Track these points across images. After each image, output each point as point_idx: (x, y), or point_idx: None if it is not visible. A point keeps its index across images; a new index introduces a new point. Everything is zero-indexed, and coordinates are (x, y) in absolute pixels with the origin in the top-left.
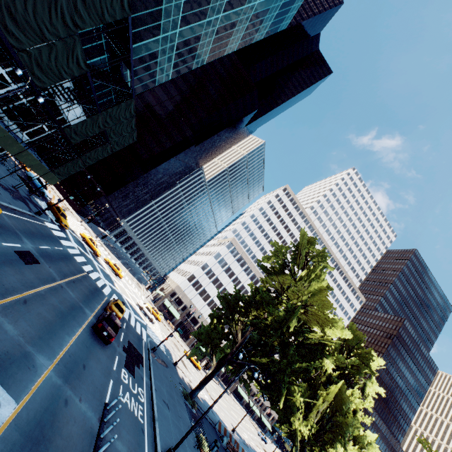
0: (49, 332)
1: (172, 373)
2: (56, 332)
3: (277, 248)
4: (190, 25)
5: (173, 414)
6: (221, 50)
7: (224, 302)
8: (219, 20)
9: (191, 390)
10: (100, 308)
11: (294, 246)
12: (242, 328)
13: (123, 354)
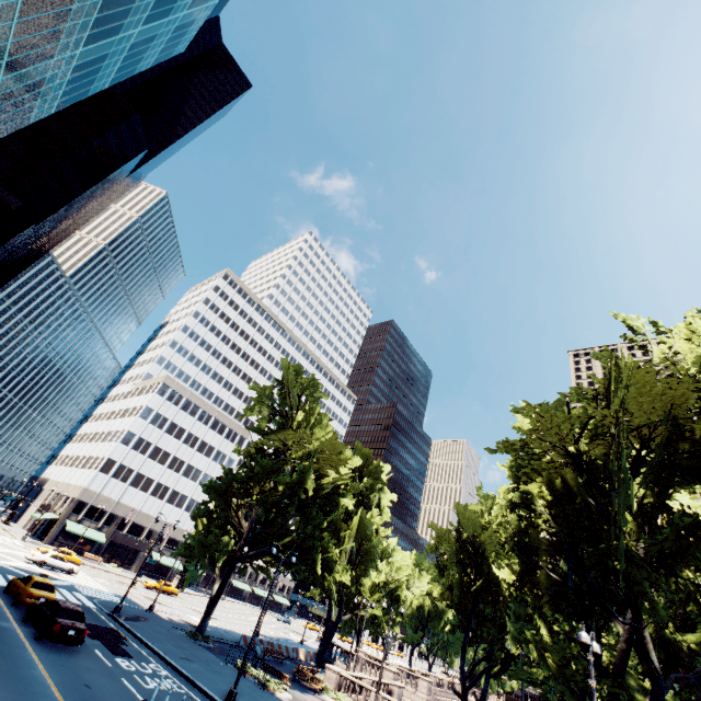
0: (15, 681)
1: (159, 623)
2: (20, 675)
3: (259, 392)
4: (24, 69)
5: (200, 663)
6: (82, 91)
7: (212, 493)
8: (78, 56)
9: (190, 627)
10: (8, 608)
11: (279, 384)
12: (245, 512)
13: (96, 643)
